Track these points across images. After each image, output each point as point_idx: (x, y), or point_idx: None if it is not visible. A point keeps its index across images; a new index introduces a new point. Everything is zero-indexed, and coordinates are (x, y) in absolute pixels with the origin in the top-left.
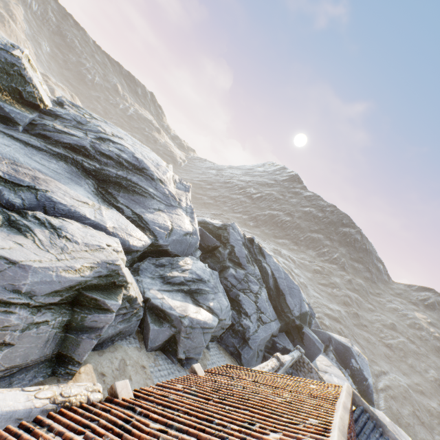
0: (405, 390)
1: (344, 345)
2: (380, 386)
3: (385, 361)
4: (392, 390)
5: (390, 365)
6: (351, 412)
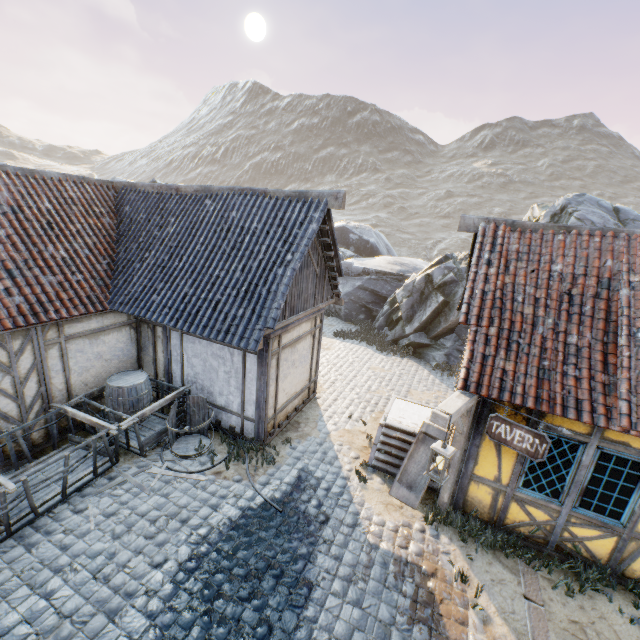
0: (463, 242)
1: (338, 229)
2: (434, 254)
3: (442, 232)
4: (449, 250)
5: (449, 231)
6: (100, 191)
